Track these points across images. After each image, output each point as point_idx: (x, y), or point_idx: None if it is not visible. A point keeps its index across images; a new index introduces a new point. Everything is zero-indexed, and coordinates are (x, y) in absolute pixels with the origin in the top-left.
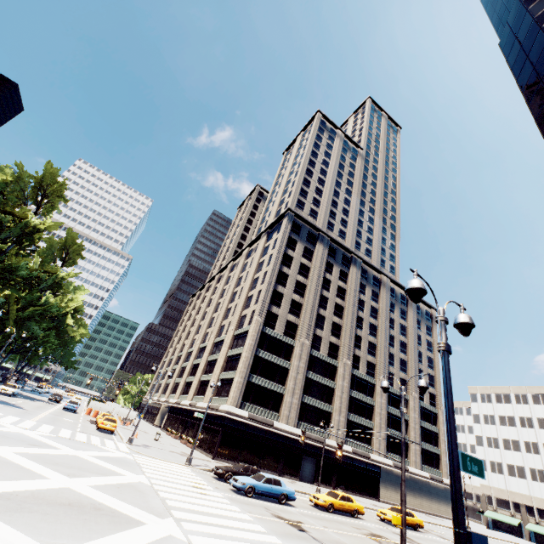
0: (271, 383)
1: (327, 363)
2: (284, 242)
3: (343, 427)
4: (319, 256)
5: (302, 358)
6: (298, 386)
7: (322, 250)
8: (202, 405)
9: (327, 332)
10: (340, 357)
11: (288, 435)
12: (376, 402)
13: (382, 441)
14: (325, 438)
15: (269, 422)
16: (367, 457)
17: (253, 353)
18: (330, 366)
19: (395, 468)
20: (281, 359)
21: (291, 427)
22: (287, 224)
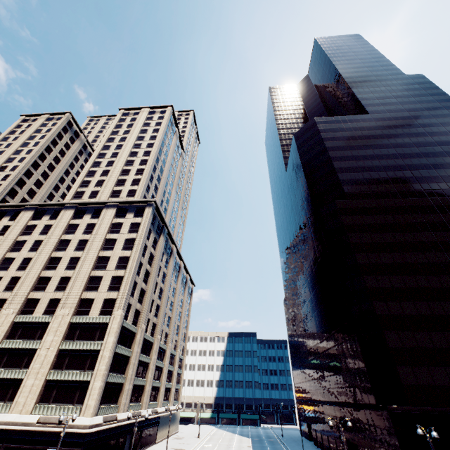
0: (119, 376)
1: (149, 341)
2: (147, 233)
3: (150, 394)
4: (161, 246)
5: (140, 343)
6: (134, 371)
7: (163, 241)
8: (15, 418)
9: (153, 314)
10: (157, 334)
11: (125, 423)
12: (165, 365)
13: (163, 395)
14: (139, 409)
15: (114, 417)
16: (156, 412)
17: (114, 350)
18: (149, 344)
19: (166, 412)
20: (128, 349)
21: (126, 413)
22: (151, 215)
